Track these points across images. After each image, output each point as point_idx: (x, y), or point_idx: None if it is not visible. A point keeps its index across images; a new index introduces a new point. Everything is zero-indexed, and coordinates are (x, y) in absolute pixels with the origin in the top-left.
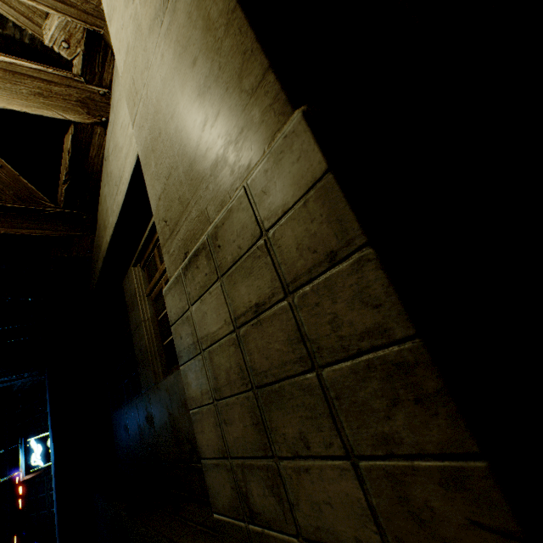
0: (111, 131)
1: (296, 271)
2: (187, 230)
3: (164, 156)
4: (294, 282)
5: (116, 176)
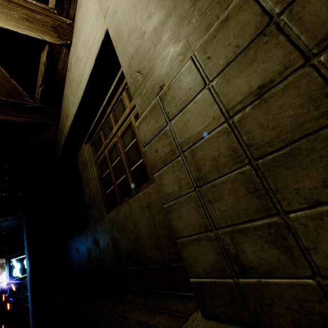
0: (73, 50)
1: (326, 30)
2: (163, 68)
3: (138, 22)
4: (323, 42)
5: (77, 80)
